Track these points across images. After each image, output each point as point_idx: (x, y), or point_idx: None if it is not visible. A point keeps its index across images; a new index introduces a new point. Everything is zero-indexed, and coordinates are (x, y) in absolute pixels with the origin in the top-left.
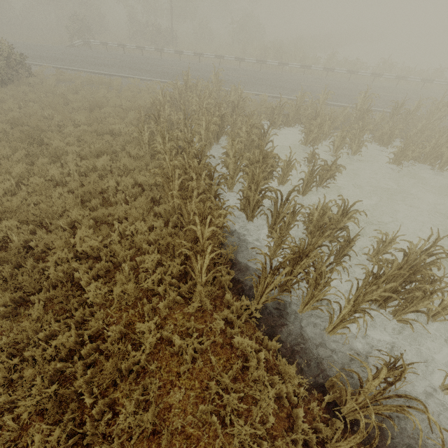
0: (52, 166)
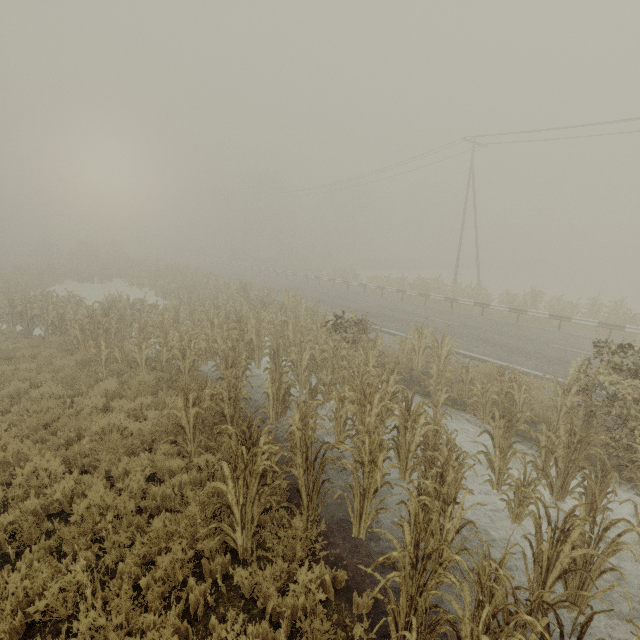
0: None
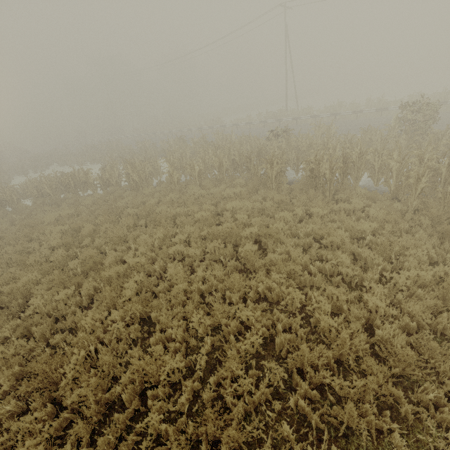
0: None
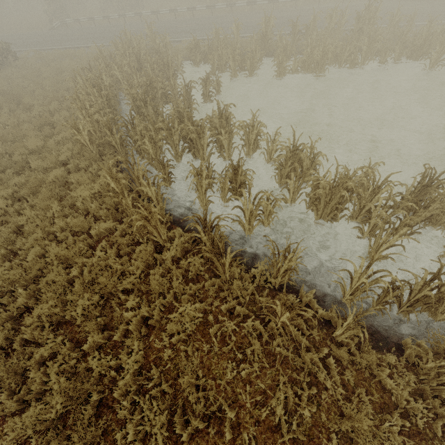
0: (24, 114)
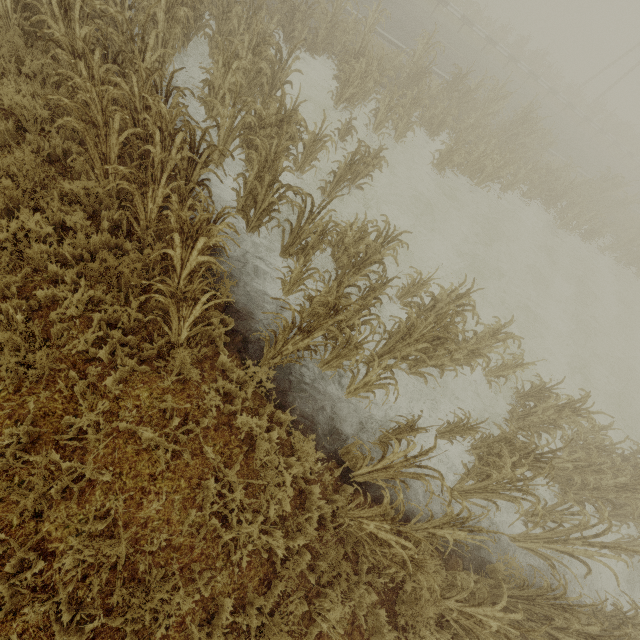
0: None
